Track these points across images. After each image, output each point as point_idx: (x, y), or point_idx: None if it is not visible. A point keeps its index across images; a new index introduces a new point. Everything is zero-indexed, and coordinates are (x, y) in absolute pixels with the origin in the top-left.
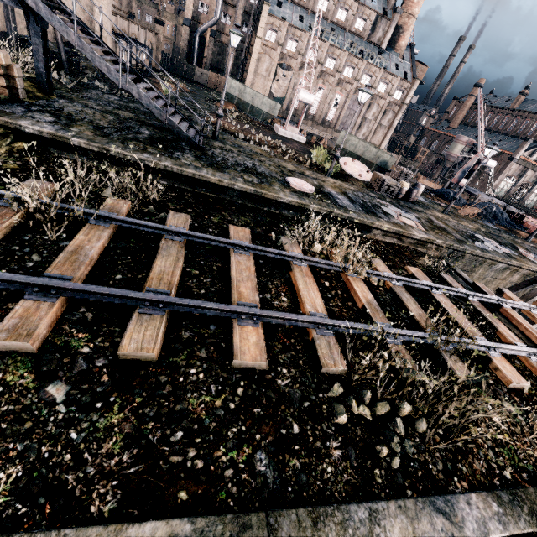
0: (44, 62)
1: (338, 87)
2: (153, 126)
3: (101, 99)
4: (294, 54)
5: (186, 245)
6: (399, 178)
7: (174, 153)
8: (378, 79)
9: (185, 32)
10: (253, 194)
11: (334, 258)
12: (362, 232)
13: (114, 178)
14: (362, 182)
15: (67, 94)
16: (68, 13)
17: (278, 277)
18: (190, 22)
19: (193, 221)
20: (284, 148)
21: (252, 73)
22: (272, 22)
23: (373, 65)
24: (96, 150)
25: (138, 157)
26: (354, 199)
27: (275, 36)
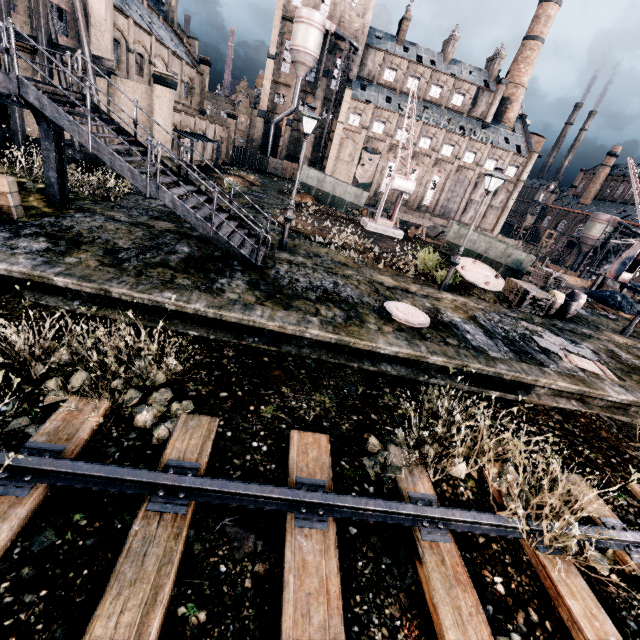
0: (57, 170)
1: (435, 168)
2: (197, 238)
3: (139, 206)
4: (382, 136)
5: (196, 507)
6: (546, 285)
7: (217, 282)
8: (485, 155)
9: (260, 123)
10: (335, 343)
11: (494, 488)
12: (516, 392)
13: (90, 354)
14: (491, 293)
15: (91, 205)
16: (95, 111)
17: (393, 584)
18: (265, 113)
19: (224, 426)
20: (376, 252)
21: (334, 159)
22: (355, 106)
23: (478, 141)
24: (92, 292)
25: (154, 299)
26: (490, 328)
27: (359, 120)
